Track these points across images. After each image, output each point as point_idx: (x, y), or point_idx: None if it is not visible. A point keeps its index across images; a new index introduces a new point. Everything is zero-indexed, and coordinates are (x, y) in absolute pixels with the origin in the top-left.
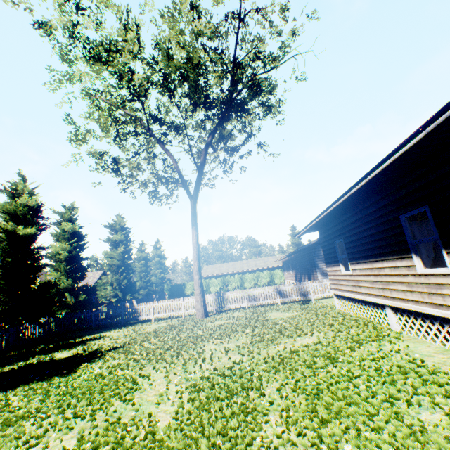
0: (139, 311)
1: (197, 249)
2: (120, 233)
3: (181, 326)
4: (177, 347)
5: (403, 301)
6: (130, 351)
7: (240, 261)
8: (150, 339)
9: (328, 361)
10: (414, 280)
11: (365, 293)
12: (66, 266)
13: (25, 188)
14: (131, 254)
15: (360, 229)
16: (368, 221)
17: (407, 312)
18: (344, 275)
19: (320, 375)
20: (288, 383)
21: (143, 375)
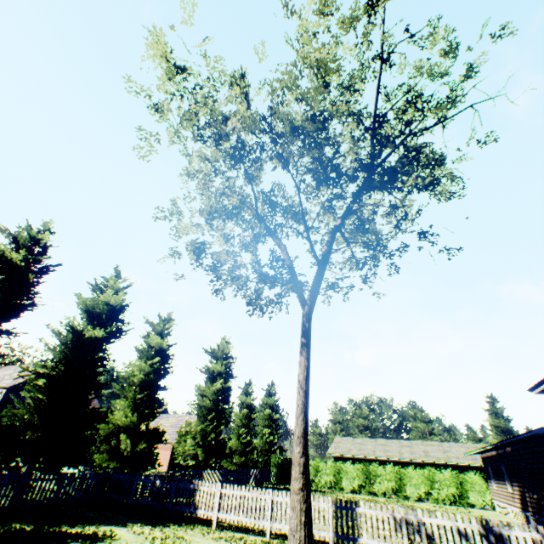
0: (197, 497)
1: (303, 391)
2: (220, 362)
3: None
4: None
5: None
6: None
7: (395, 440)
8: None
9: None
10: None
11: None
12: (137, 394)
13: (116, 284)
14: (228, 394)
15: None
16: None
17: None
18: None
19: None
20: None
21: None
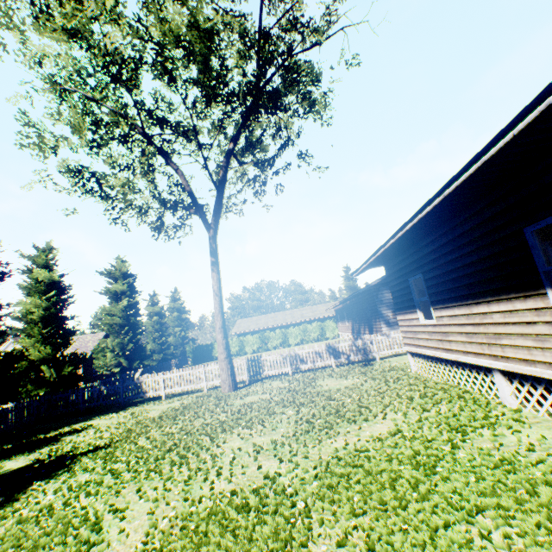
0: (144, 386)
1: (219, 298)
2: (121, 282)
3: (199, 407)
4: (184, 446)
5: (526, 364)
6: (113, 456)
7: (282, 312)
8: (150, 432)
9: (420, 472)
10: (549, 331)
11: (459, 351)
12: (42, 330)
13: None
14: (137, 308)
15: (450, 257)
16: (465, 244)
17: (532, 380)
18: (424, 325)
19: (413, 508)
20: (358, 526)
21: (116, 509)
